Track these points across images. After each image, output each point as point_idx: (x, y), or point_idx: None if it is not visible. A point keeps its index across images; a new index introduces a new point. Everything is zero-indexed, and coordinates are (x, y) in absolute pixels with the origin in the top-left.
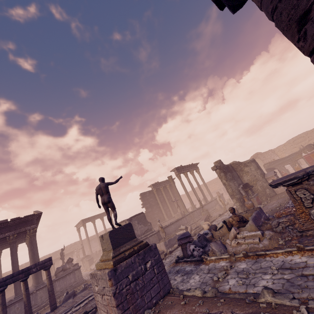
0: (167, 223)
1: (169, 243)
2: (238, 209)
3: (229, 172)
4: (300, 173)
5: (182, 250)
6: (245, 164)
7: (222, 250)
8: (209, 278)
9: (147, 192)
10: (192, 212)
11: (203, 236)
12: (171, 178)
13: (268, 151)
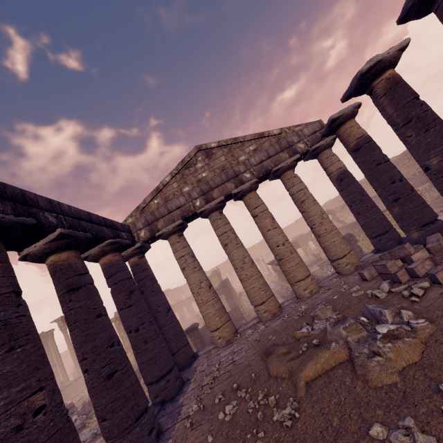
0: None
1: None
2: (132, 362)
3: None
4: None
5: None
6: None
7: None
8: (90, 434)
9: None
10: (75, 380)
11: (89, 402)
12: (51, 333)
13: (177, 289)
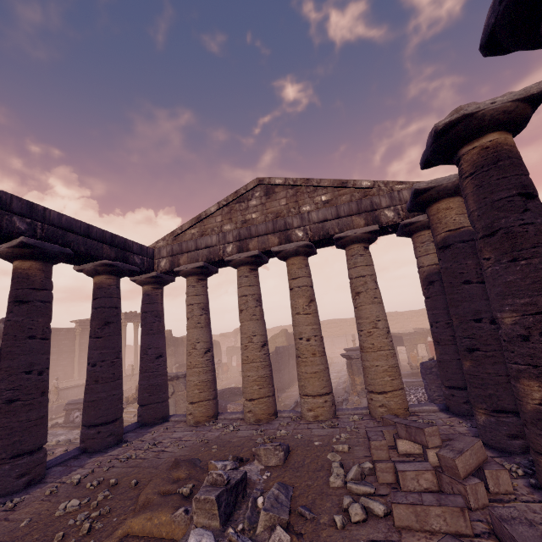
0: (73, 384)
1: (57, 409)
2: None
3: (173, 347)
4: (173, 374)
5: (65, 416)
6: None
7: None
8: (73, 437)
9: (65, 328)
10: None
11: None
12: None
13: None
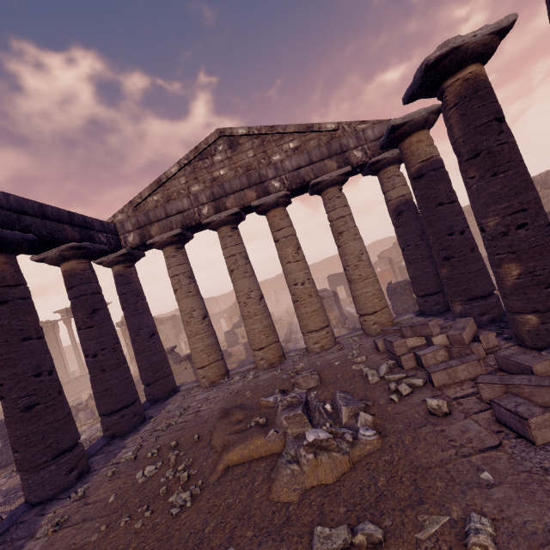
0: None
1: None
2: (136, 374)
3: None
4: None
5: None
6: (161, 321)
7: (89, 417)
8: None
9: None
10: (76, 378)
11: (77, 407)
12: (52, 325)
13: (210, 299)
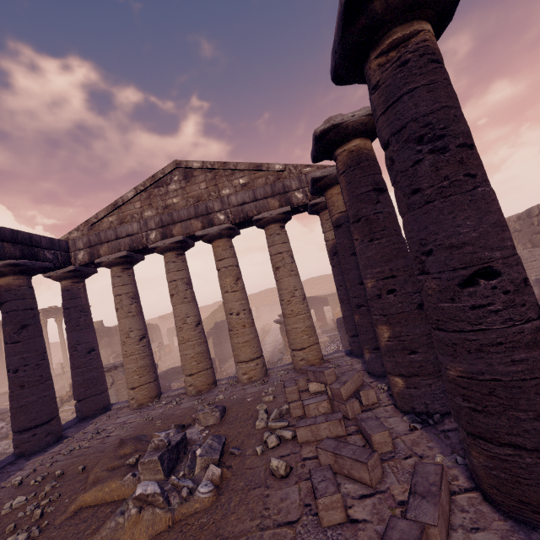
0: None
1: None
2: None
3: (107, 337)
4: (110, 365)
5: None
6: None
7: None
8: (2, 449)
9: None
10: None
11: None
12: None
13: None
